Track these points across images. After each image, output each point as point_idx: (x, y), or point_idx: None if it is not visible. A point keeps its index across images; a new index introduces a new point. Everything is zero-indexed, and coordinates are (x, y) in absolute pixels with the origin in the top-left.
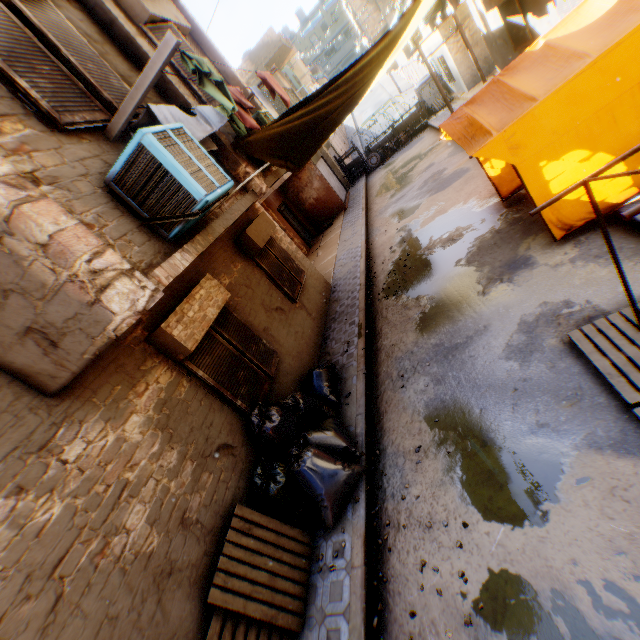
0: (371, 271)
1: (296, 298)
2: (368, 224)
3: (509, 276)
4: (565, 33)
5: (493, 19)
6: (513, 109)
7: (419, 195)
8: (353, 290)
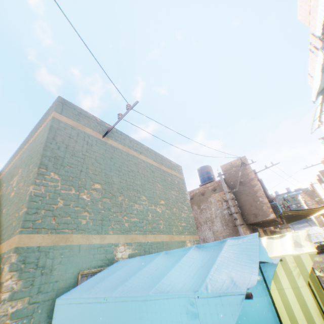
0: None
1: None
2: None
3: None
4: None
5: None
6: None
7: None
8: None
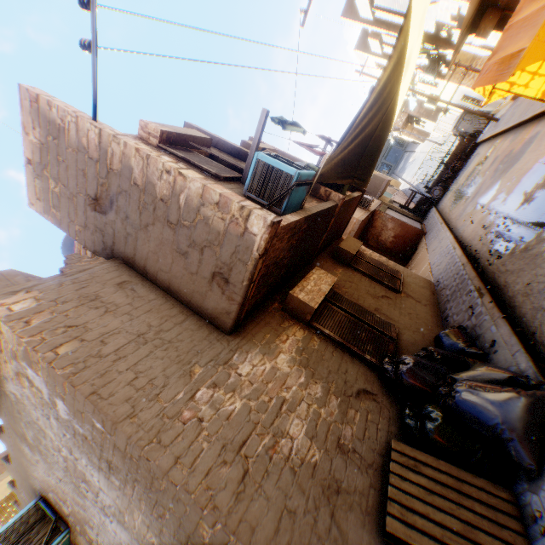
0: (470, 252)
1: (399, 289)
2: (451, 229)
3: None
4: None
5: (494, 41)
6: (535, 24)
7: (492, 180)
8: (456, 272)
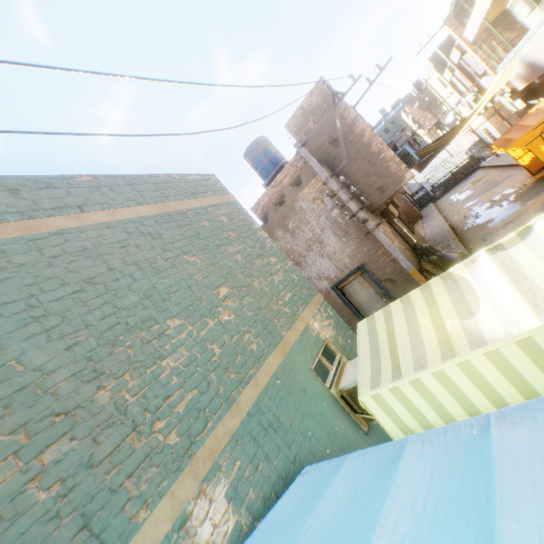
0: (452, 227)
1: (414, 233)
2: (443, 217)
3: (535, 195)
4: (542, 105)
5: (518, 104)
6: (523, 131)
7: (478, 194)
8: (443, 234)
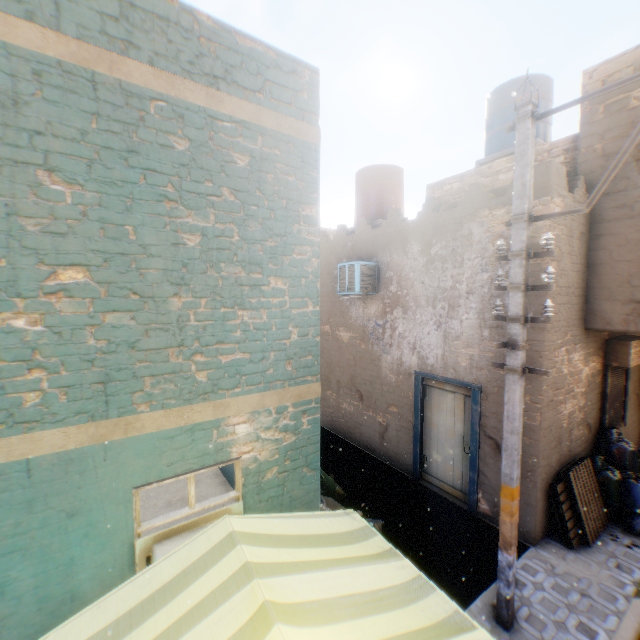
0: None
1: None
2: None
3: None
4: None
5: None
6: None
7: None
8: None
